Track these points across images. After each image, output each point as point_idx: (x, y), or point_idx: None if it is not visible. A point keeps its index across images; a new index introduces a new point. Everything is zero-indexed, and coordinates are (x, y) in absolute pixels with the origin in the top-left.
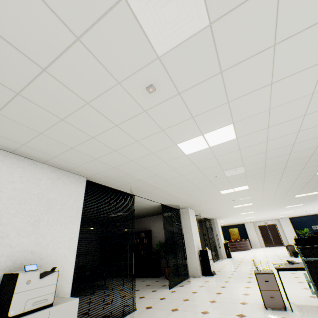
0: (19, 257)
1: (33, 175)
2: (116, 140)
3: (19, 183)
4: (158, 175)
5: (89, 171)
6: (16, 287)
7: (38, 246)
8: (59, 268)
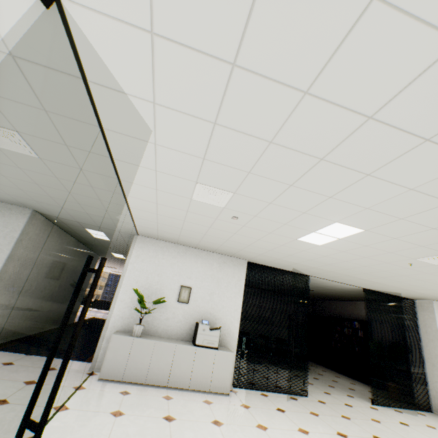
0: (203, 314)
1: (207, 262)
2: (243, 240)
3: (200, 268)
4: (311, 260)
5: (244, 256)
6: (198, 330)
7: (213, 310)
8: (227, 329)
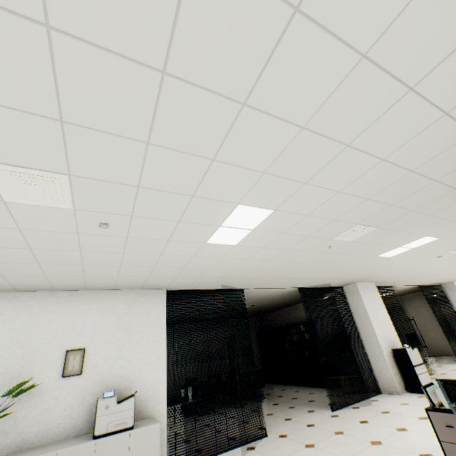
0: (110, 381)
1: (108, 304)
2: (142, 261)
3: (98, 316)
4: (236, 268)
5: (159, 284)
6: (97, 412)
7: (124, 370)
8: (150, 389)
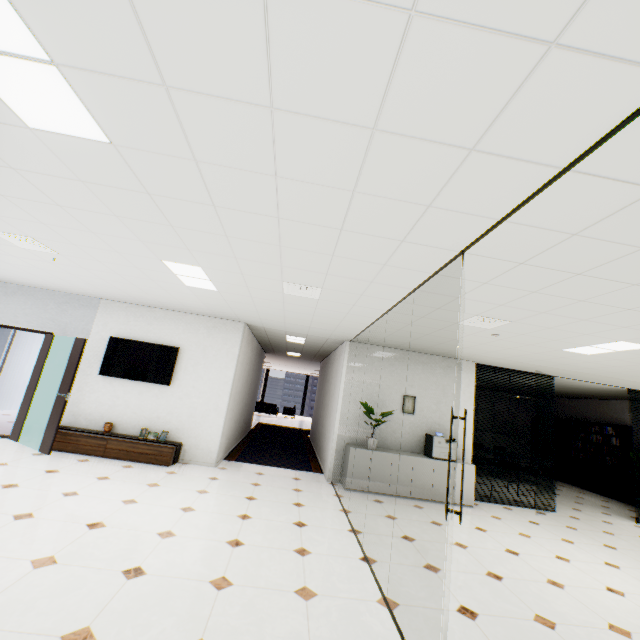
0: (431, 425)
1: (429, 367)
2: (487, 348)
3: (422, 374)
4: (567, 364)
5: (474, 359)
6: (433, 443)
7: (441, 420)
8: (459, 440)
